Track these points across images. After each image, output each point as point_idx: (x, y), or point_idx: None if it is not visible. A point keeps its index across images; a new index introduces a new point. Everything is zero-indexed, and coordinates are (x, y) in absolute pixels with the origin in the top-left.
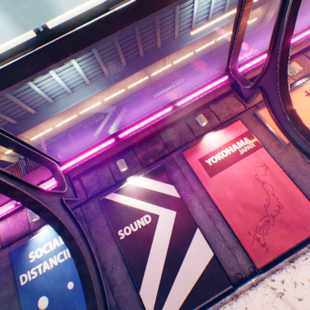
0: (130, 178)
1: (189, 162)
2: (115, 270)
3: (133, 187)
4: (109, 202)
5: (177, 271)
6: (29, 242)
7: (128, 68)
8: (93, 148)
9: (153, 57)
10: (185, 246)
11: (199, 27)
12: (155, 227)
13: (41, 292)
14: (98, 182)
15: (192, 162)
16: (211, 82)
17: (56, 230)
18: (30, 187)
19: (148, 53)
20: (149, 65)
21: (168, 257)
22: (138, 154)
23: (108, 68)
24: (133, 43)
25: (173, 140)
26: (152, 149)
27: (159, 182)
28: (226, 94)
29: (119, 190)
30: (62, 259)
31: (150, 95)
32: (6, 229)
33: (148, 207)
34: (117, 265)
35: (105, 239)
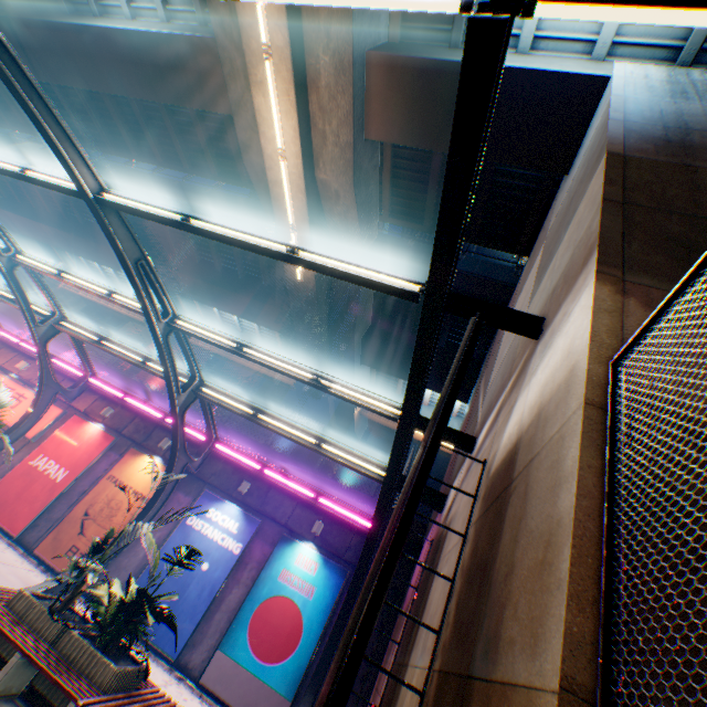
0: None
1: None
2: None
3: None
4: None
5: None
6: None
7: None
8: None
9: None
10: None
11: (228, 328)
12: None
13: None
14: None
15: None
16: None
17: None
18: None
19: (177, 306)
20: None
21: None
22: None
23: None
24: None
25: None
26: None
27: None
28: (7, 343)
29: None
30: None
31: None
32: None
33: None
34: None
35: None
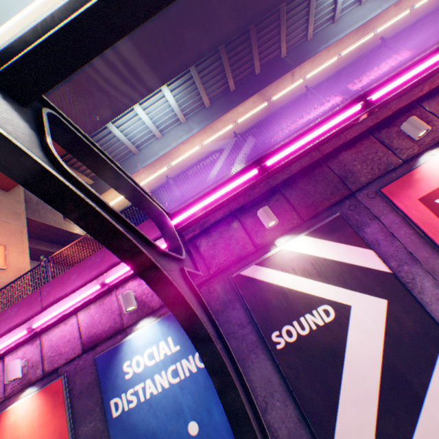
0: (280, 240)
1: (399, 206)
2: (271, 408)
3: (290, 255)
4: (249, 282)
5: (411, 427)
6: (123, 345)
7: (237, 92)
8: (220, 189)
9: (275, 72)
10: (422, 373)
11: (347, 17)
12: (344, 329)
13: (144, 435)
14: (224, 249)
15: (404, 205)
16: (435, 52)
17: (181, 323)
18: (140, 240)
19: (267, 67)
20: (270, 84)
21: (385, 393)
22: (291, 199)
23: (210, 96)
24: (245, 55)
25: (355, 171)
26: (316, 190)
27: (340, 245)
28: None
29: (264, 261)
30: (175, 379)
31: (294, 109)
32: (88, 323)
33: (325, 291)
34: (275, 398)
35: (247, 348)
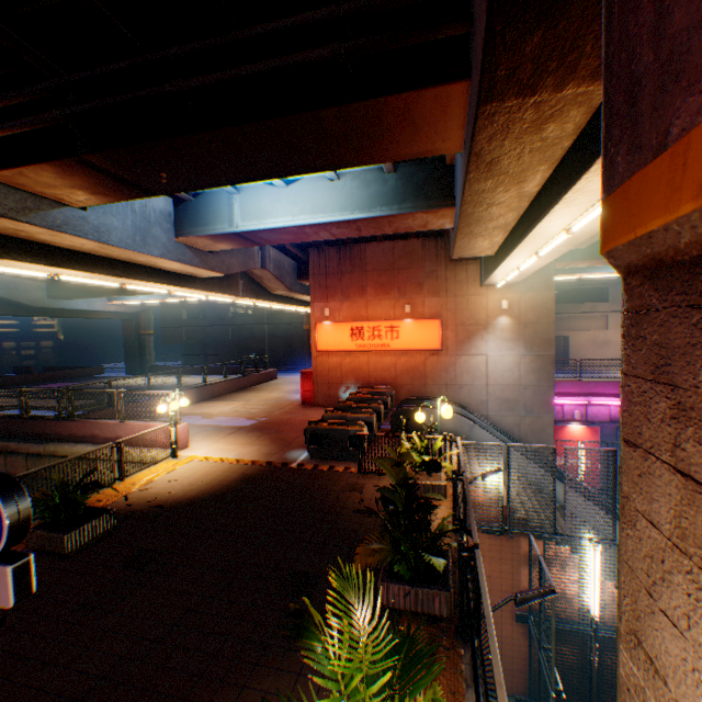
0: None
1: None
2: None
3: None
4: None
5: None
6: None
7: None
8: None
9: None
10: None
11: None
12: None
13: None
14: None
15: None
16: None
17: None
18: None
19: None
20: None
21: None
22: None
23: None
24: None
25: None
26: None
27: None
28: None
29: None
30: None
31: None
32: (614, 412)
33: None
34: None
35: None
